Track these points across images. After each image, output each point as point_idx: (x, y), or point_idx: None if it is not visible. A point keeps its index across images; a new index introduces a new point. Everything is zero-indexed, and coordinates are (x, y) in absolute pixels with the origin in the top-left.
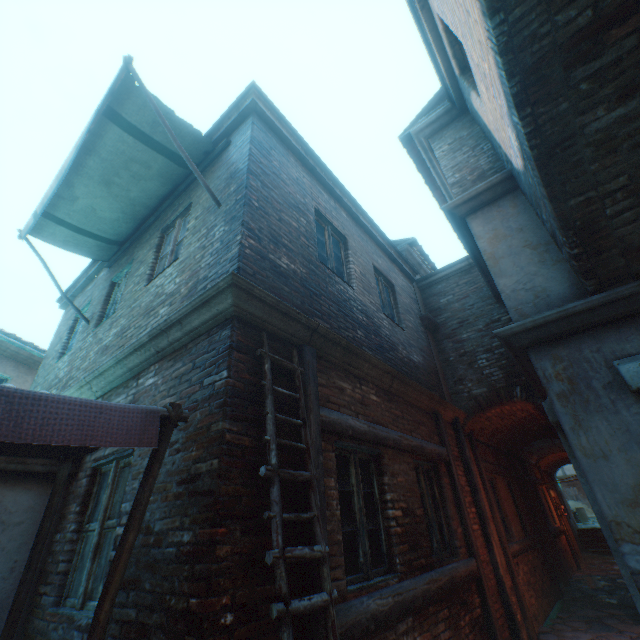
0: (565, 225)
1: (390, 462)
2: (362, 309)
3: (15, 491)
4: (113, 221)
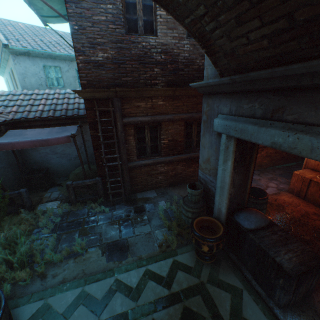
0: (192, 35)
1: (166, 126)
2: (162, 50)
3: (85, 125)
4: (61, 8)
